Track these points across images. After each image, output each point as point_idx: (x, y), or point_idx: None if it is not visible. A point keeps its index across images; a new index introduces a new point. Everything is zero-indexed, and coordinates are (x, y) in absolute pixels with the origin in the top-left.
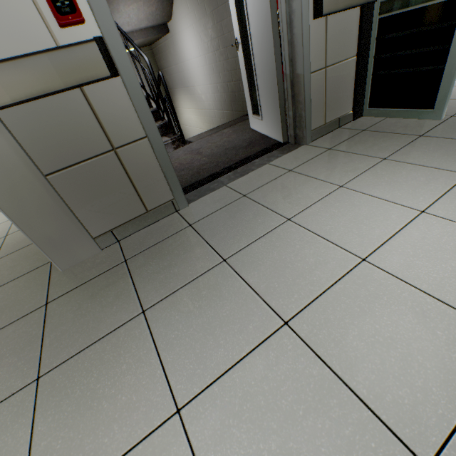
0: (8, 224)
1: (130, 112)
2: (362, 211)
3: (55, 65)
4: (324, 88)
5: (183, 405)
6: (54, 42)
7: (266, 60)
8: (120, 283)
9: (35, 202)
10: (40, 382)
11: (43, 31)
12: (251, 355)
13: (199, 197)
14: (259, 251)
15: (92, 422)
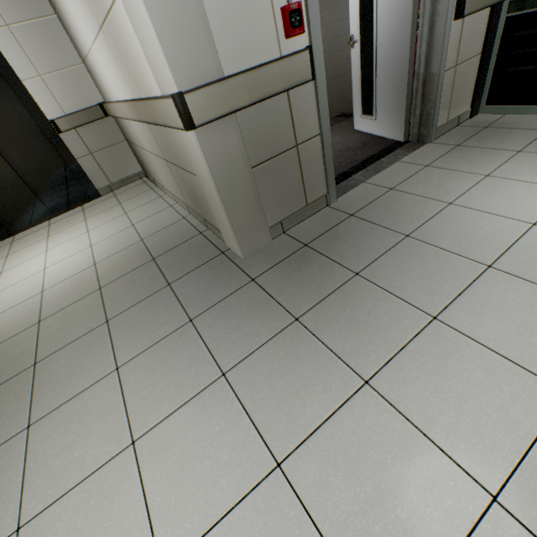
0: (131, 230)
1: (313, 111)
2: (517, 193)
3: (280, 72)
4: (451, 86)
5: (436, 315)
6: (279, 51)
7: (395, 59)
8: (315, 260)
9: (241, 192)
10: (300, 321)
11: (274, 43)
12: (472, 285)
13: (343, 193)
14: (436, 227)
15: (369, 332)
